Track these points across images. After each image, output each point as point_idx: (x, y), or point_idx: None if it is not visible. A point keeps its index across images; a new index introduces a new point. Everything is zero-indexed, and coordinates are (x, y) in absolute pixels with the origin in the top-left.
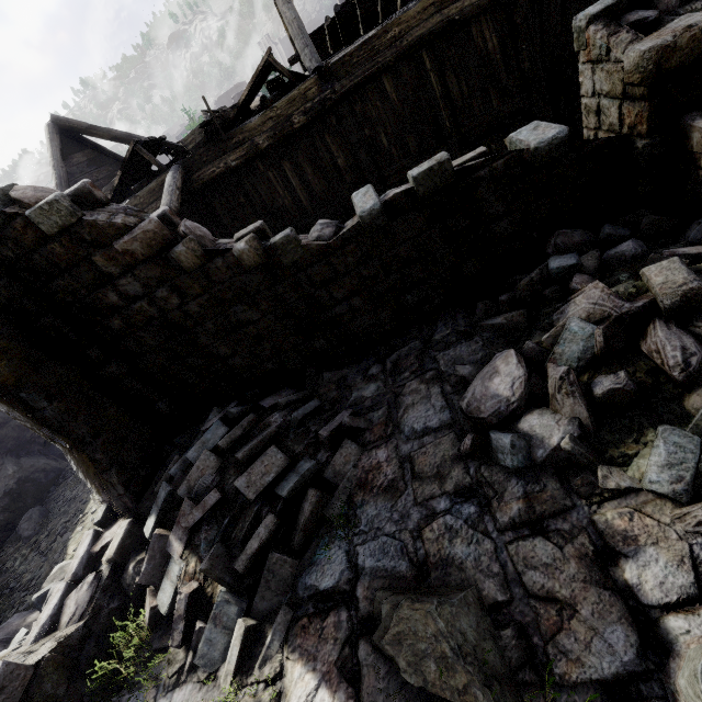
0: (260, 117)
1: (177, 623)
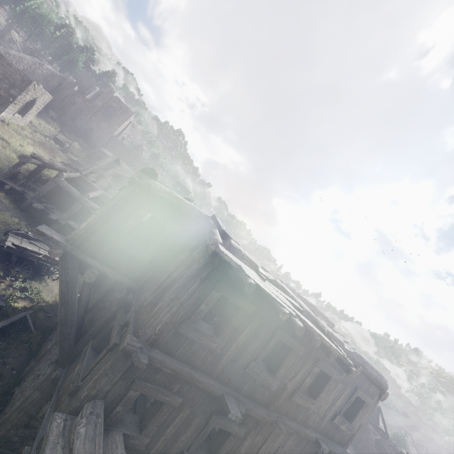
0: None
1: None
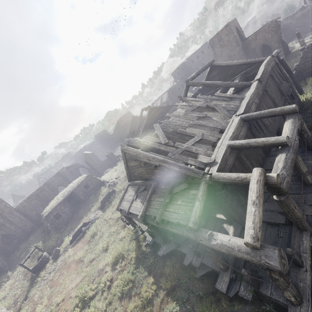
0: (300, 14)
1: (295, 42)
